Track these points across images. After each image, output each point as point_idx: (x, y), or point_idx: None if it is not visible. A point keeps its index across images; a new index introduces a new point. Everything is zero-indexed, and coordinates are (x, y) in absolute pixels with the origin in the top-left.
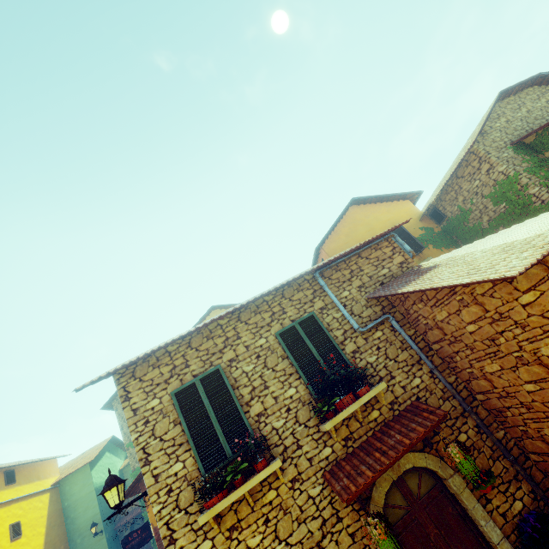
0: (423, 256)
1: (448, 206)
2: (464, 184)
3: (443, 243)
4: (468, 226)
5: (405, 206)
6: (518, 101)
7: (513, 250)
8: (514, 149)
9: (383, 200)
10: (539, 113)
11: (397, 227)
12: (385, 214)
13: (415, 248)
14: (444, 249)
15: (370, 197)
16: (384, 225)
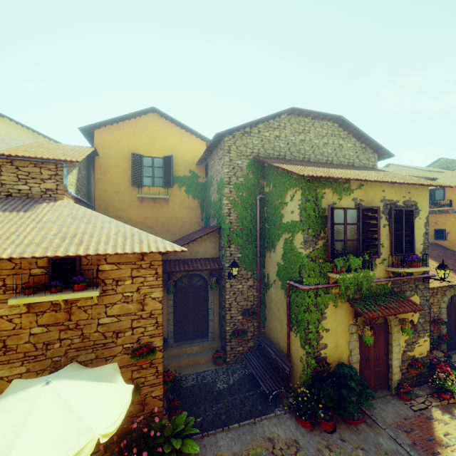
0: (171, 191)
1: (210, 169)
2: (217, 162)
3: (195, 192)
4: (209, 193)
5: (198, 145)
6: (308, 127)
7: None
8: (250, 162)
9: (184, 128)
10: (307, 149)
11: (57, 160)
12: (175, 141)
13: (167, 182)
14: (192, 197)
15: (170, 117)
16: (166, 149)
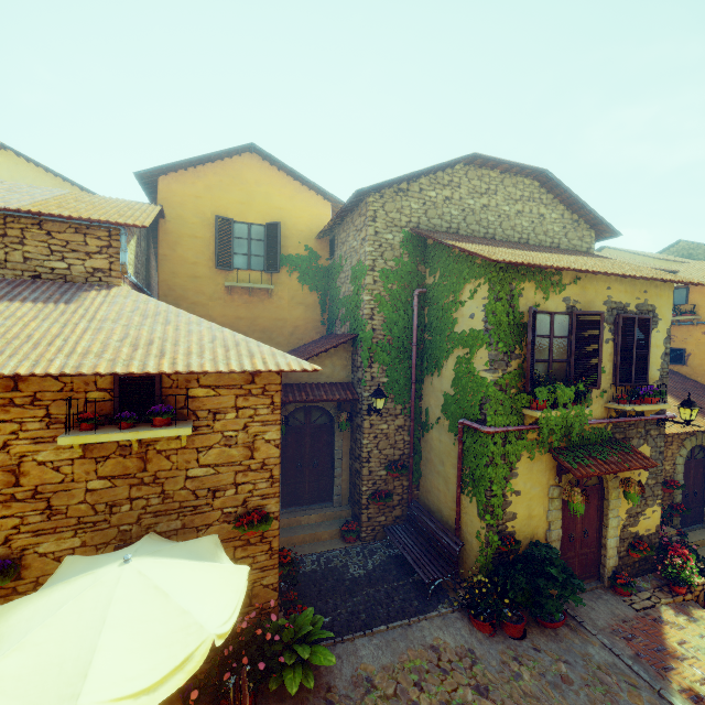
0: (277, 279)
1: (339, 245)
2: (352, 235)
3: (313, 281)
4: (337, 284)
5: (319, 207)
6: (494, 185)
7: (7, 347)
8: (406, 238)
9: (299, 179)
10: (492, 219)
11: (113, 224)
12: (284, 199)
13: (272, 264)
14: (308, 288)
15: (277, 161)
16: (270, 211)
